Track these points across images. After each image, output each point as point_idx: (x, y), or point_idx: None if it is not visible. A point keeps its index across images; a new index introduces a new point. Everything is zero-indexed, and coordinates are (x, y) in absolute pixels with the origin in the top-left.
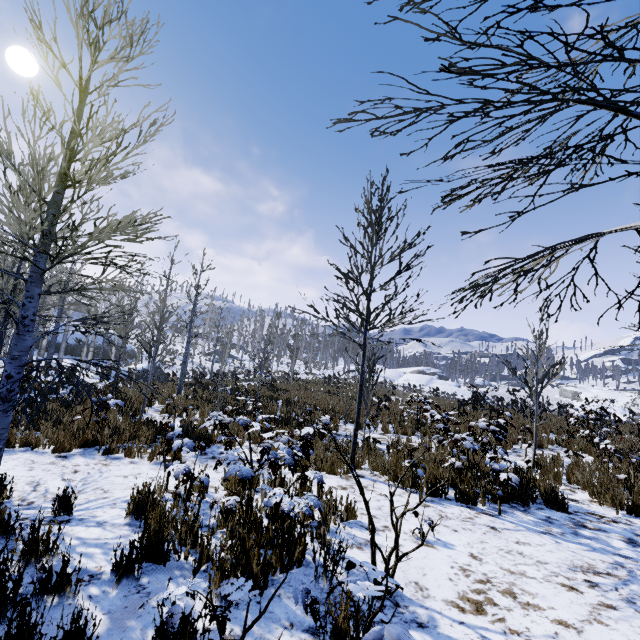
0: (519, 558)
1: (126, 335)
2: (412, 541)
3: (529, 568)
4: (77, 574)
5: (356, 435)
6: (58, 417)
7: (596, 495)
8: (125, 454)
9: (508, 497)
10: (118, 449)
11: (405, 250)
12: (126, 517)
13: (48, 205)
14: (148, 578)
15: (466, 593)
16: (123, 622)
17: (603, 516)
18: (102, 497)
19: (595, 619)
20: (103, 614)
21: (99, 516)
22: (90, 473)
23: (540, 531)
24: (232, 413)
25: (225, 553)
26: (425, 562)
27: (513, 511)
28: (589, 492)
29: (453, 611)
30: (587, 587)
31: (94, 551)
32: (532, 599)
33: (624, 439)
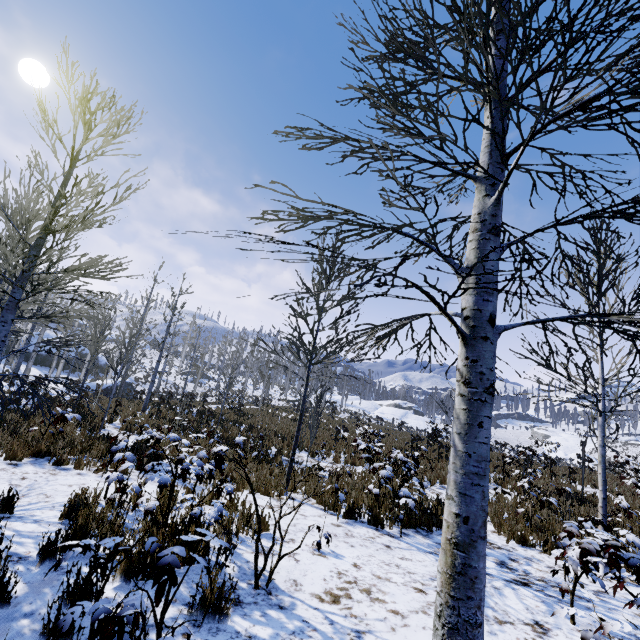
0: (394, 569)
1: (96, 351)
2: (309, 551)
3: (396, 576)
4: (8, 551)
5: (292, 460)
6: (15, 427)
7: (496, 526)
8: (74, 466)
9: (415, 523)
10: (69, 461)
11: (349, 297)
12: (61, 517)
13: (31, 247)
14: (68, 562)
15: (332, 589)
16: (39, 589)
17: (493, 543)
18: (44, 501)
19: (423, 611)
20: (24, 583)
21: (37, 515)
22: (37, 480)
23: (428, 551)
24: (169, 431)
25: (137, 546)
26: (310, 566)
27: (415, 535)
28: (494, 524)
29: (314, 601)
30: (434, 591)
31: (26, 541)
32: (383, 596)
33: (555, 481)
